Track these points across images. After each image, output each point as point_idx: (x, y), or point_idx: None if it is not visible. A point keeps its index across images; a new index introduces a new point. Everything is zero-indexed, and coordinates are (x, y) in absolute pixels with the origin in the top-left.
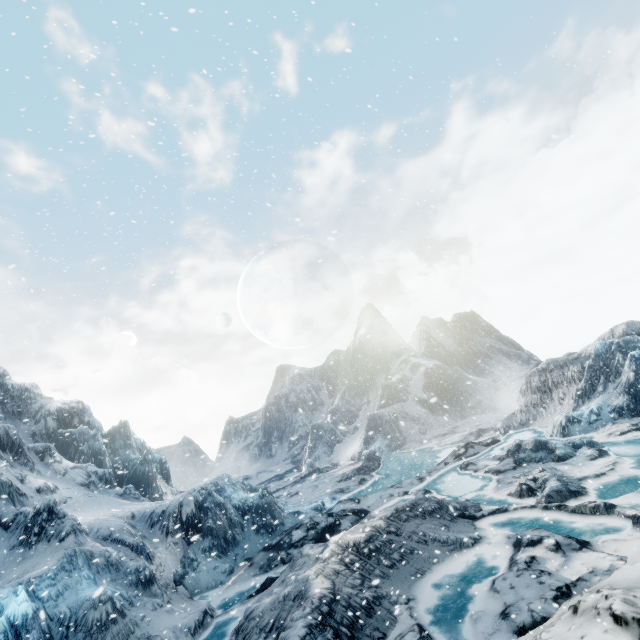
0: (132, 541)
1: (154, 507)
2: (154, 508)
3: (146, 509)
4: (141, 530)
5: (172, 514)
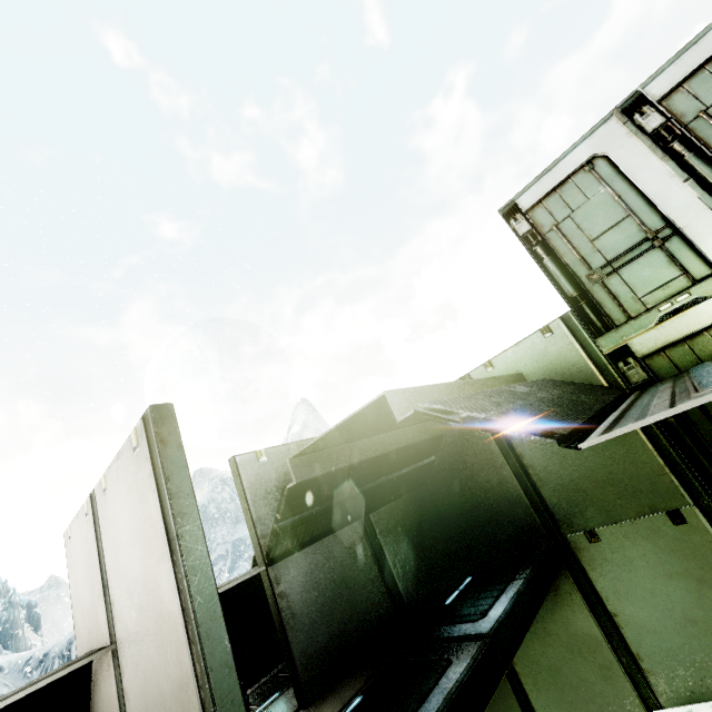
0: (6, 692)
1: (32, 652)
2: (32, 653)
3: (20, 657)
4: (14, 682)
5: (58, 655)
